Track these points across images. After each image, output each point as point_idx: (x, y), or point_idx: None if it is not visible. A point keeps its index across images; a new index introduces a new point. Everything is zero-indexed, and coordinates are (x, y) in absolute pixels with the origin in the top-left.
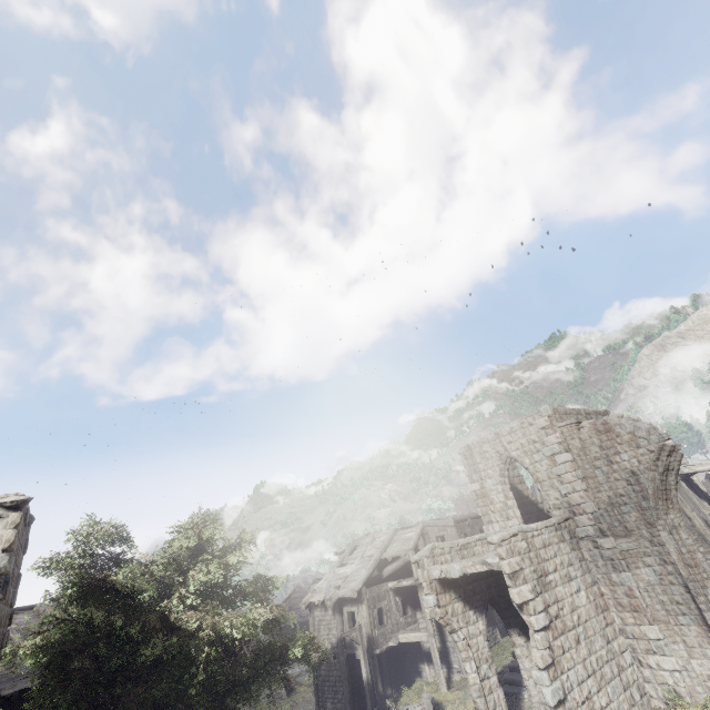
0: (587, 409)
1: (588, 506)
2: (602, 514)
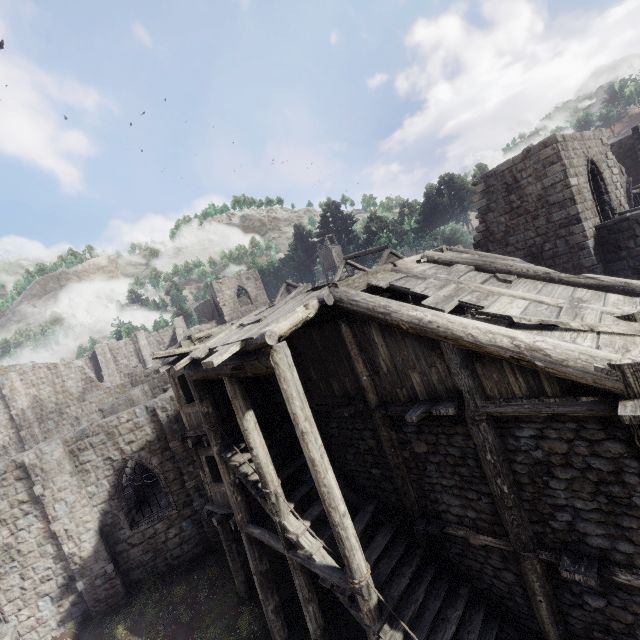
0: None
1: (627, 207)
2: None
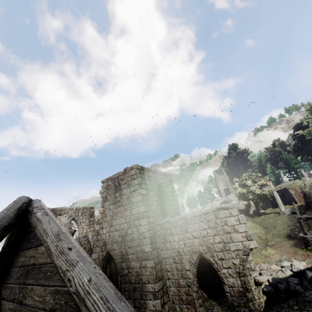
0: (79, 207)
1: None
2: None
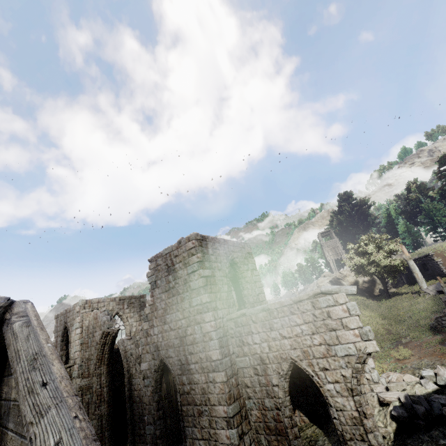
0: (123, 297)
1: (78, 360)
2: (82, 364)
